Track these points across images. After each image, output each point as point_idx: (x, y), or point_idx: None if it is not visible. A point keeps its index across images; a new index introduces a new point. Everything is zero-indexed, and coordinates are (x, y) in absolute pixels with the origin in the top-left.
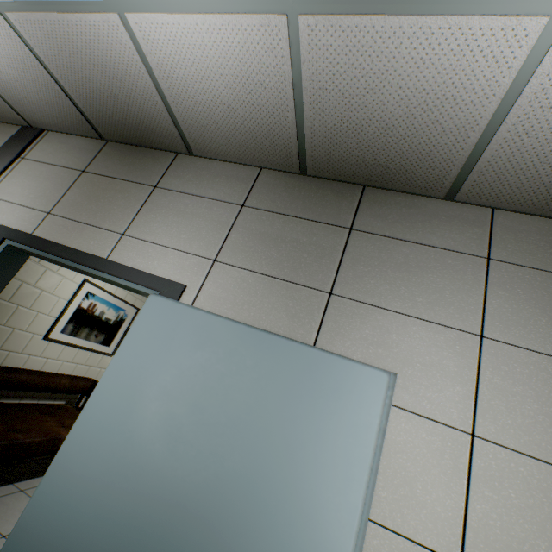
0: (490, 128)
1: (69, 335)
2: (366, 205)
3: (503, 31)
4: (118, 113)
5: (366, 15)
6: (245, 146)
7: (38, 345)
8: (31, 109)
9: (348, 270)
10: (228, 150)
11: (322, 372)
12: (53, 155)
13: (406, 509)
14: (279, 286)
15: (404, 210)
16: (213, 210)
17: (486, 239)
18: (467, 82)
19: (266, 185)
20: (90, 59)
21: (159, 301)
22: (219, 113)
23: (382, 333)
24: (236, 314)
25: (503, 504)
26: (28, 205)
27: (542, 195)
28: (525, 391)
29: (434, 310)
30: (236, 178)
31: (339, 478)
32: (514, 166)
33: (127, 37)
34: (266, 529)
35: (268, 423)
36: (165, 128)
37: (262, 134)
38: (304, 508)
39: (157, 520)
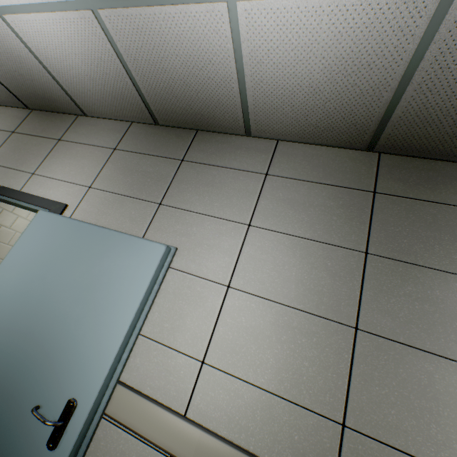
0: (241, 80)
1: None
2: (196, 144)
3: (209, 13)
4: (29, 87)
5: (133, 8)
6: (114, 106)
7: None
8: None
9: (174, 188)
10: (106, 110)
11: (129, 248)
12: None
13: (178, 333)
14: (128, 201)
15: (220, 145)
16: (95, 154)
17: (269, 161)
18: (210, 48)
19: (133, 134)
20: None
21: (44, 214)
22: (87, 82)
23: (187, 227)
24: (97, 221)
25: (236, 326)
26: None
27: (297, 127)
28: (268, 257)
29: (223, 210)
30: (114, 130)
31: (122, 308)
32: (269, 106)
33: (11, 31)
34: (75, 340)
35: (91, 282)
36: (61, 96)
37: (119, 96)
38: (99, 327)
39: (16, 342)
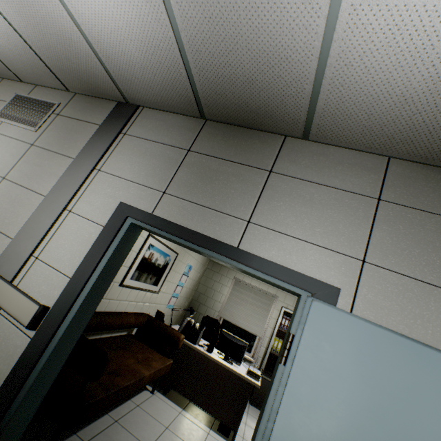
0: None
1: (134, 280)
2: None
3: None
4: (241, 97)
5: None
6: (389, 136)
7: (115, 291)
8: (137, 88)
9: None
10: (360, 139)
11: None
12: (153, 132)
13: None
14: None
15: None
16: (344, 202)
17: None
18: None
19: (400, 177)
20: (248, 43)
21: (327, 310)
22: (385, 104)
23: None
24: (409, 329)
25: None
26: (141, 183)
27: None
28: None
29: None
30: (361, 166)
31: None
32: None
33: (321, 21)
34: None
35: None
36: (291, 113)
37: (429, 127)
38: None
39: None
